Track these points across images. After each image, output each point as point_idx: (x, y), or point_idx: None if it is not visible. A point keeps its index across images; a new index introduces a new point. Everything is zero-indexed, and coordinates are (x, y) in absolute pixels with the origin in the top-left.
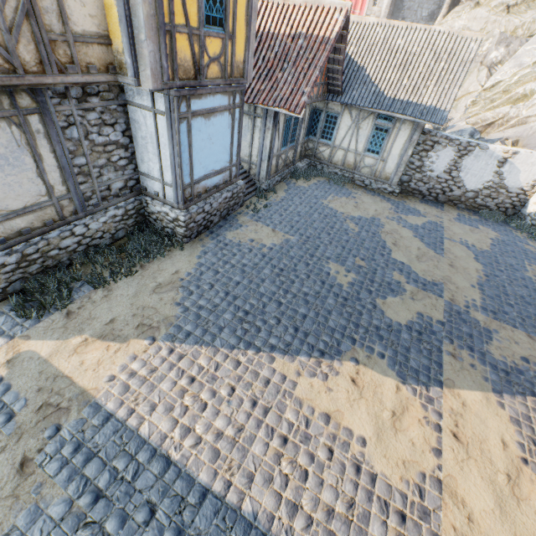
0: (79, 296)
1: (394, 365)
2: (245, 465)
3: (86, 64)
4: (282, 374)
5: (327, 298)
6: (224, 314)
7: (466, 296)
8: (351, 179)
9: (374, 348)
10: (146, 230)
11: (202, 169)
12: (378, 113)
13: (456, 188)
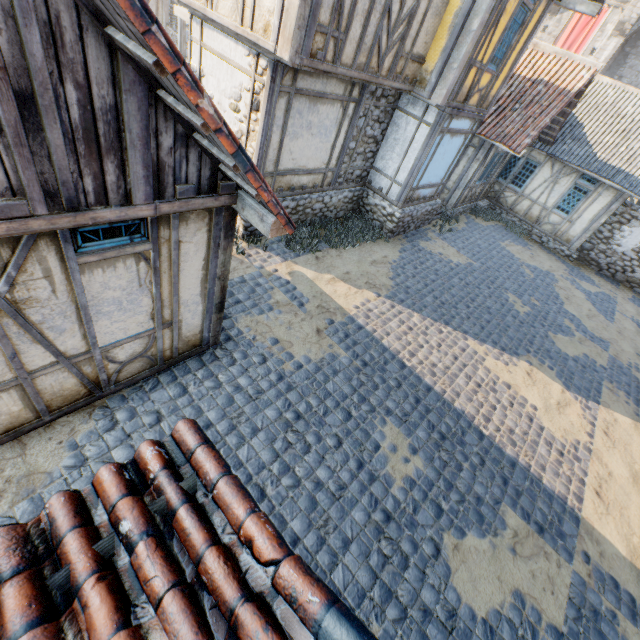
0: (320, 248)
1: (560, 377)
2: (454, 386)
3: (405, 75)
4: (474, 350)
5: (507, 316)
6: (426, 298)
7: (630, 359)
8: (528, 232)
9: (545, 362)
10: (357, 218)
11: (426, 178)
12: (582, 173)
13: (639, 270)
